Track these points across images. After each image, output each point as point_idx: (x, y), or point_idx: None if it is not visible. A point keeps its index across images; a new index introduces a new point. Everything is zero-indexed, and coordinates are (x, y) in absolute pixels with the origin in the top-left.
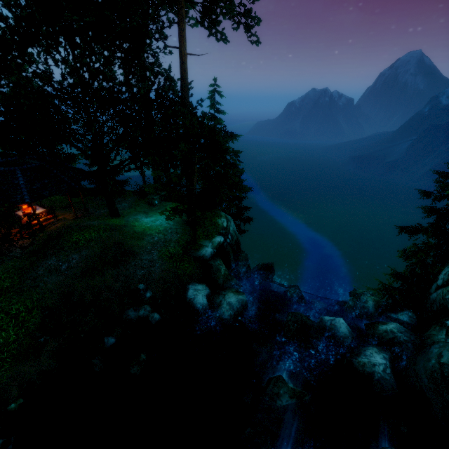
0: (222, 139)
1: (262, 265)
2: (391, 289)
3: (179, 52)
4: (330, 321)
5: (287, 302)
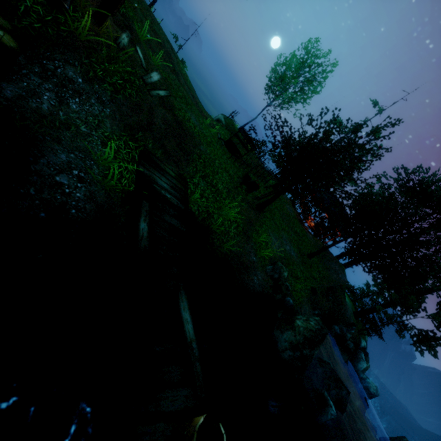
0: None
1: None
2: None
3: None
4: None
5: None
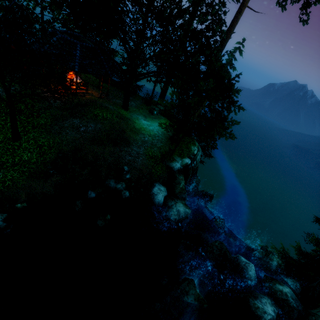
0: (235, 90)
1: (205, 192)
2: (289, 257)
3: (242, 2)
4: (244, 262)
5: (212, 227)
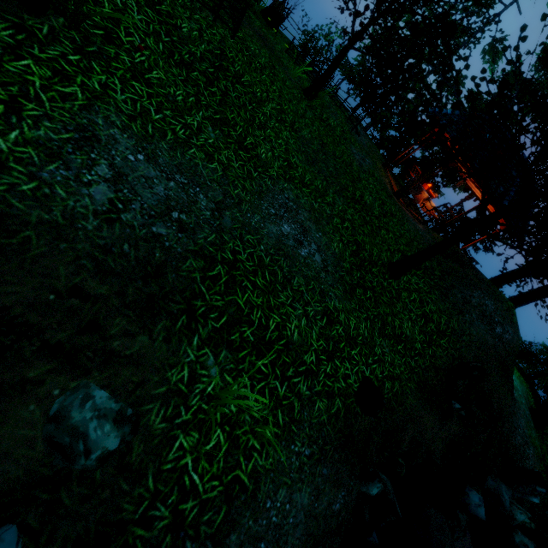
0: None
1: None
2: None
3: None
4: None
5: None
